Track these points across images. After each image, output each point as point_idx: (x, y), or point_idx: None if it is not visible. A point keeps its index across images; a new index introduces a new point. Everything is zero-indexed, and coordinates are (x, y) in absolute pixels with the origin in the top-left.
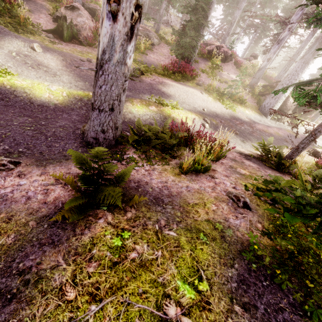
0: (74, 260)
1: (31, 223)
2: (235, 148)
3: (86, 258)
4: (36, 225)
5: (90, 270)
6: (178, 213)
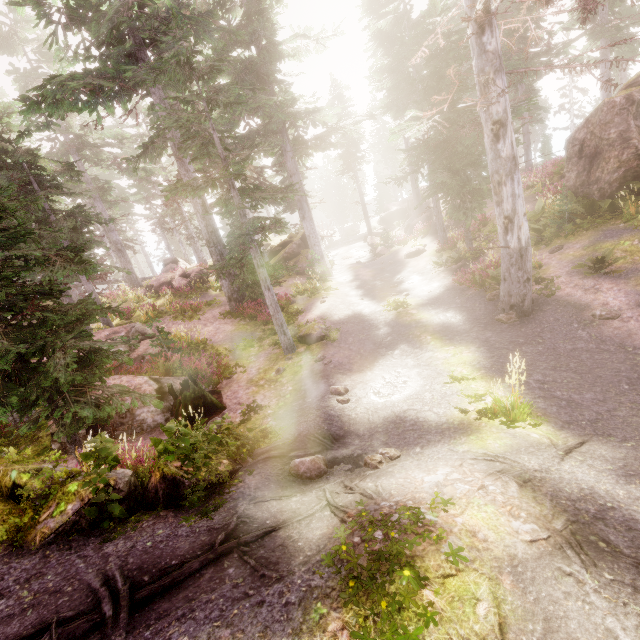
0: (638, 261)
1: (632, 279)
2: (487, 259)
3: (634, 260)
4: (632, 277)
5: (638, 257)
6: (586, 256)
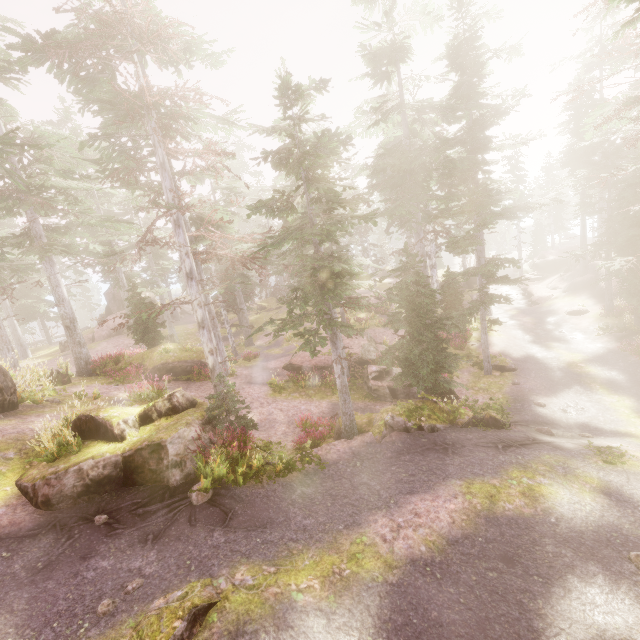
0: None
1: None
2: None
3: None
4: None
5: None
6: None
